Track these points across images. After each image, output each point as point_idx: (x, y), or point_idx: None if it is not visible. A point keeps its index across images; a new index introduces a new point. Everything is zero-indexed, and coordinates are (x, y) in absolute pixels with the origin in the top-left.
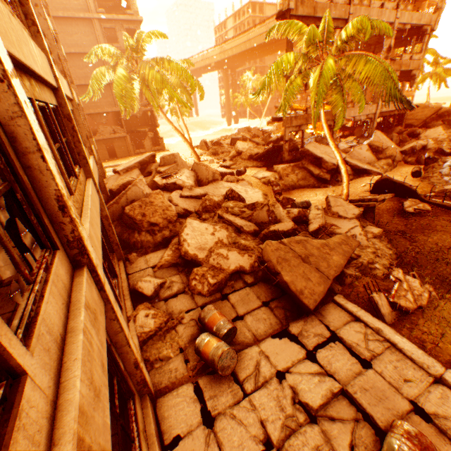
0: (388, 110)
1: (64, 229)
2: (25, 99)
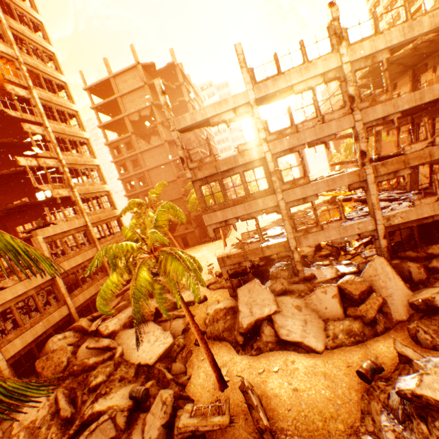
0: (410, 218)
1: None
2: None
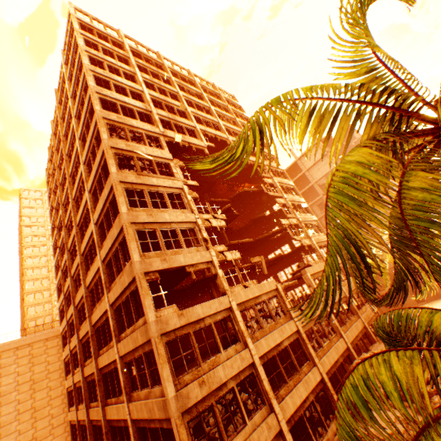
0: None
1: (268, 399)
2: (261, 368)
